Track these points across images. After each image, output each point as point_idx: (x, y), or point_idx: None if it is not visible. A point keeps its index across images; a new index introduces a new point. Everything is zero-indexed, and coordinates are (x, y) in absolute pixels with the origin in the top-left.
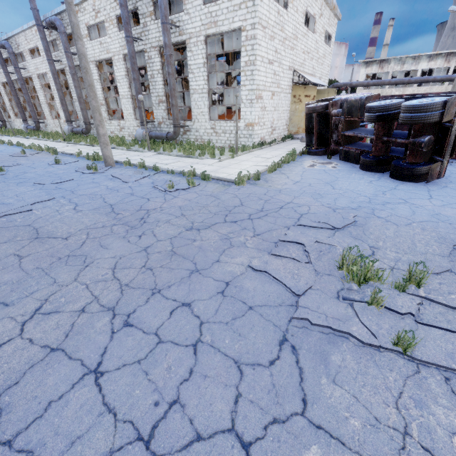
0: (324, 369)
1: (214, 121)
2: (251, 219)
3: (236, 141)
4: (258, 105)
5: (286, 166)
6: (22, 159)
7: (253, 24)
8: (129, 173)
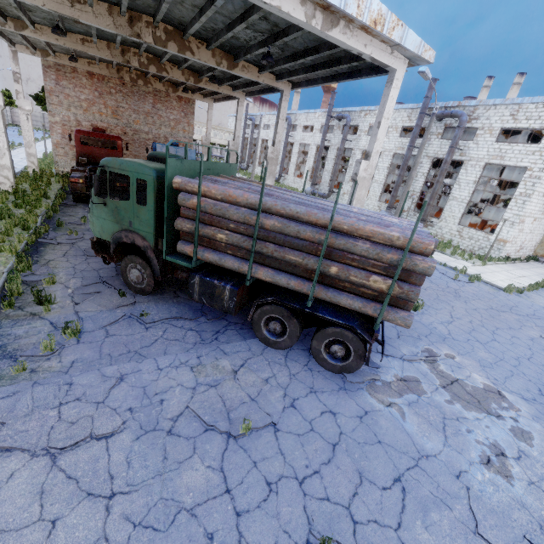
0: None
1: (463, 226)
2: (529, 317)
3: (488, 252)
4: (517, 228)
5: (541, 289)
6: None
7: (541, 168)
8: None
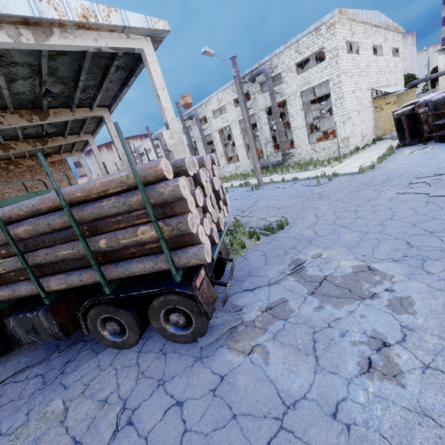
0: None
1: (313, 144)
2: (384, 183)
3: (339, 152)
4: (349, 124)
5: (389, 157)
6: None
7: (338, 75)
8: (279, 185)
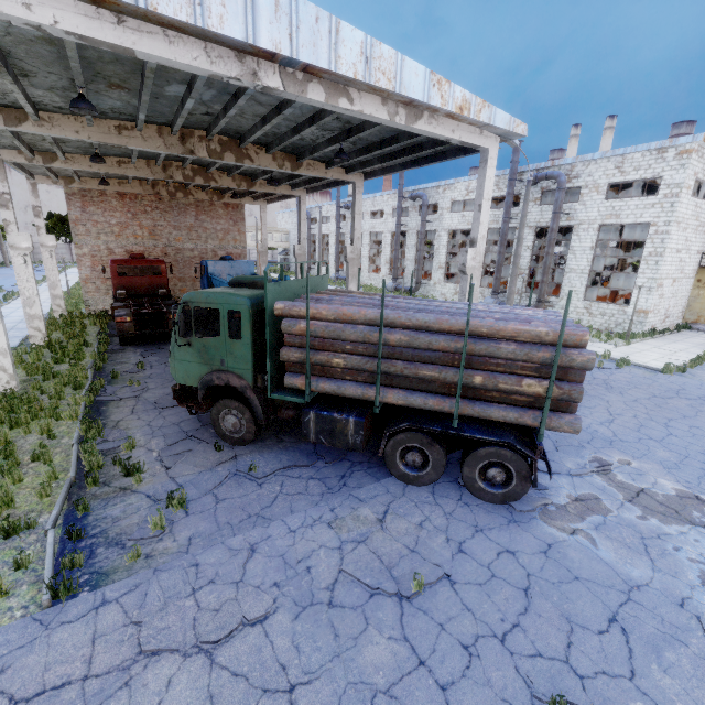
0: None
1: (590, 301)
2: (703, 400)
3: (629, 328)
4: (656, 293)
5: None
6: None
7: (667, 222)
8: None
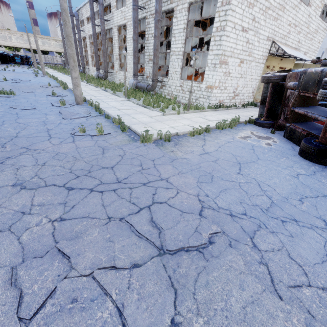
0: None
1: (183, 80)
2: (90, 191)
3: (189, 100)
4: (221, 70)
5: (217, 132)
6: (41, 89)
7: None
8: (81, 111)
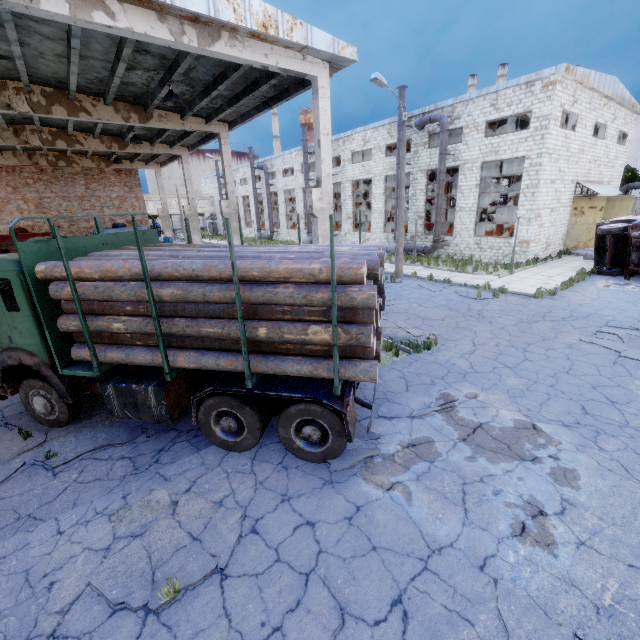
0: (639, 370)
1: (479, 237)
2: (565, 321)
3: (512, 259)
4: (536, 223)
5: (577, 285)
6: None
7: (539, 154)
8: (424, 284)
